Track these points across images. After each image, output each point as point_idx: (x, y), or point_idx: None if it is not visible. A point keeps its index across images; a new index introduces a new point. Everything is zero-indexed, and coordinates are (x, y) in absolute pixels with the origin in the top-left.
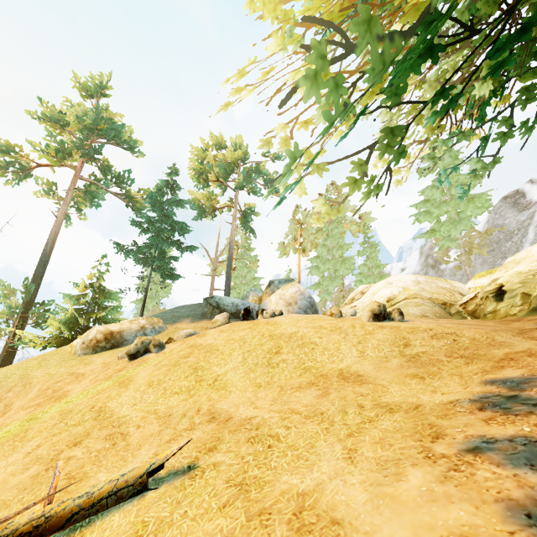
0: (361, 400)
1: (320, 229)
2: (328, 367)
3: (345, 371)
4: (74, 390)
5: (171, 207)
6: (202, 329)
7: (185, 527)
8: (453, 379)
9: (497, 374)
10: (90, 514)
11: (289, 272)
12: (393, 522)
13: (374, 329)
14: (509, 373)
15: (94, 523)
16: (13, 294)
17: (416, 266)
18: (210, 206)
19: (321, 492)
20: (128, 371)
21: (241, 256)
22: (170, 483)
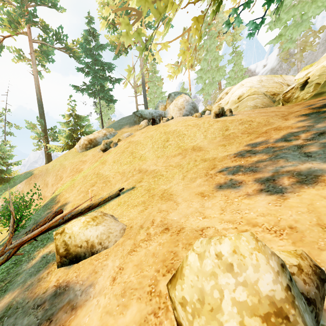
0: (197, 158)
1: (202, 46)
2: (189, 145)
3: (195, 146)
4: (84, 168)
5: (97, 52)
6: (135, 131)
7: (131, 201)
8: (236, 145)
9: (253, 141)
10: (104, 202)
11: (183, 84)
12: (185, 192)
13: (213, 123)
14: (258, 140)
15: (106, 204)
16: (35, 127)
17: (274, 61)
18: (122, 46)
19: (170, 188)
20: (104, 157)
21: (150, 78)
22: (127, 192)
